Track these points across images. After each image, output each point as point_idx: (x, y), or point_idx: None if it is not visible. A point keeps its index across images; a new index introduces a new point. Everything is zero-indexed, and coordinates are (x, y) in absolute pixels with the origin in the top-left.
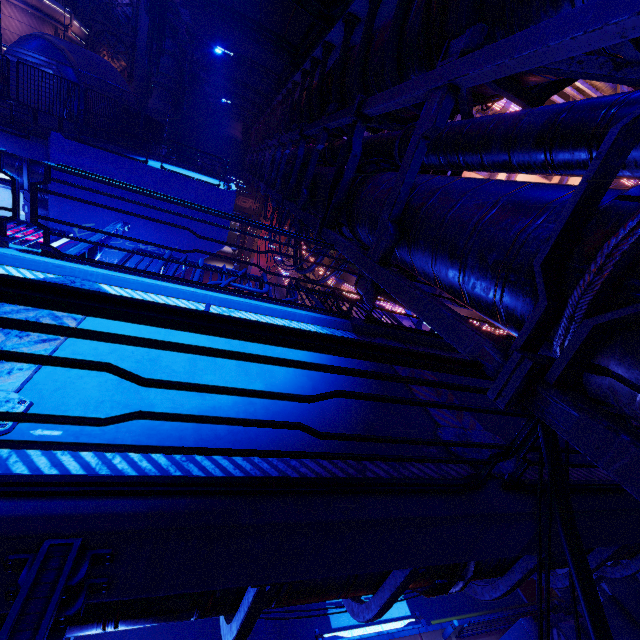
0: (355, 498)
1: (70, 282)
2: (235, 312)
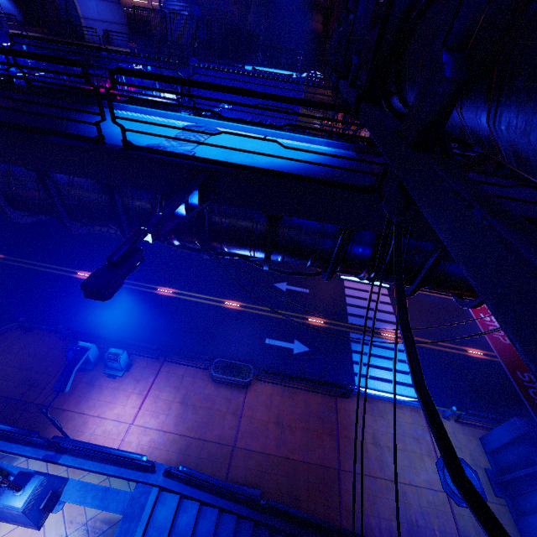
0: (303, 182)
1: (204, 126)
2: (279, 139)
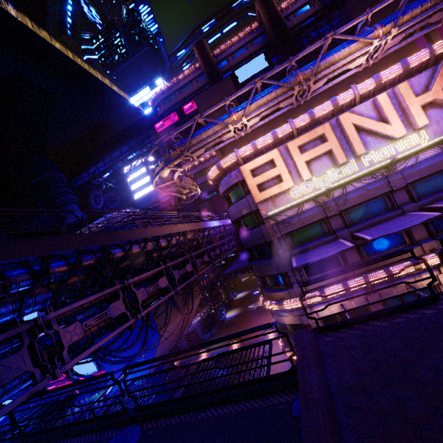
0: None
1: None
2: None
